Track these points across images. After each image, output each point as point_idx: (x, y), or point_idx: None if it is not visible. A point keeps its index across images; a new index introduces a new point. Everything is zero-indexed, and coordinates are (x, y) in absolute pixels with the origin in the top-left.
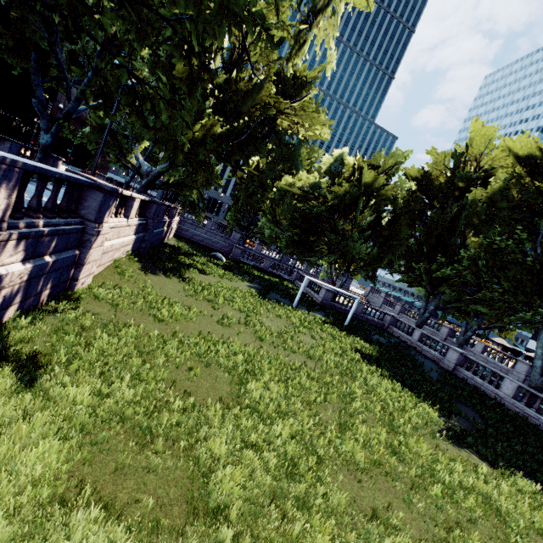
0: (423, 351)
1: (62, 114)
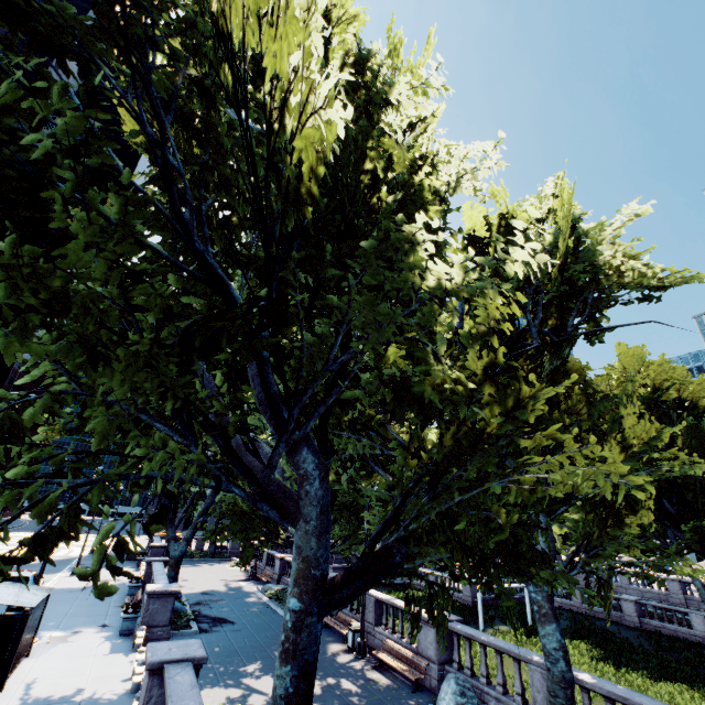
0: (597, 614)
1: (200, 514)
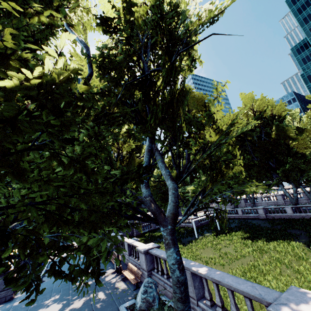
0: (249, 217)
1: None
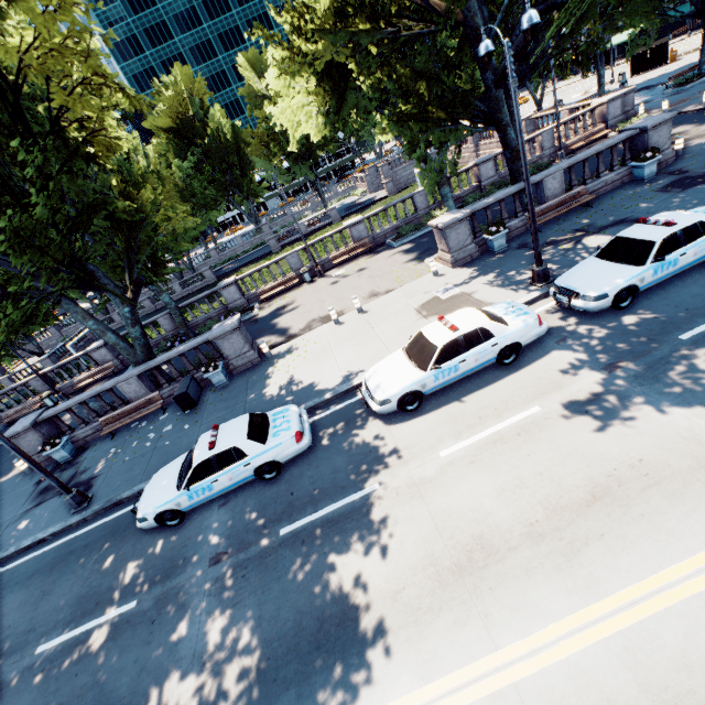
0: None
1: None
